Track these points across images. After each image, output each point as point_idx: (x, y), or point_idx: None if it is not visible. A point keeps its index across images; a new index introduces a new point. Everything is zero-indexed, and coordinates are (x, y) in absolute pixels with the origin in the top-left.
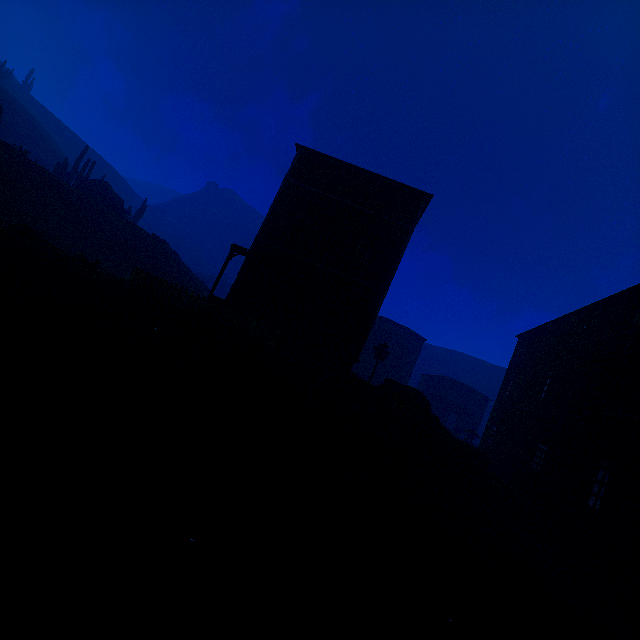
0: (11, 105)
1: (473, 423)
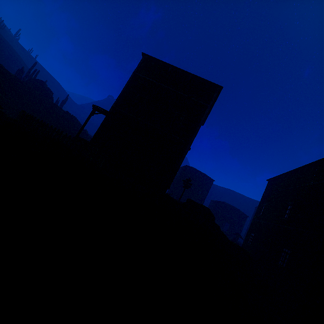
0: (1, 41)
1: (238, 229)
